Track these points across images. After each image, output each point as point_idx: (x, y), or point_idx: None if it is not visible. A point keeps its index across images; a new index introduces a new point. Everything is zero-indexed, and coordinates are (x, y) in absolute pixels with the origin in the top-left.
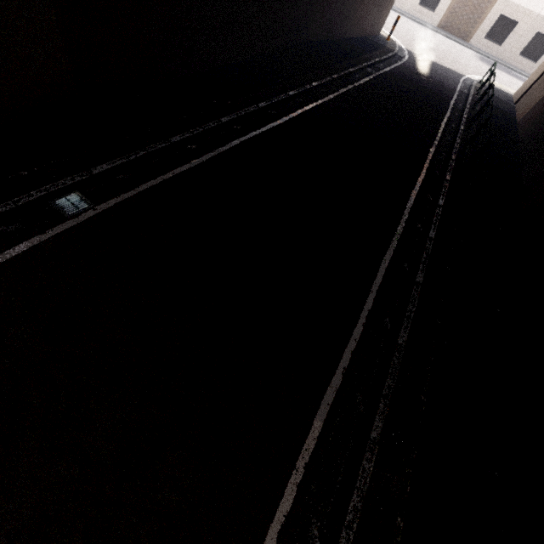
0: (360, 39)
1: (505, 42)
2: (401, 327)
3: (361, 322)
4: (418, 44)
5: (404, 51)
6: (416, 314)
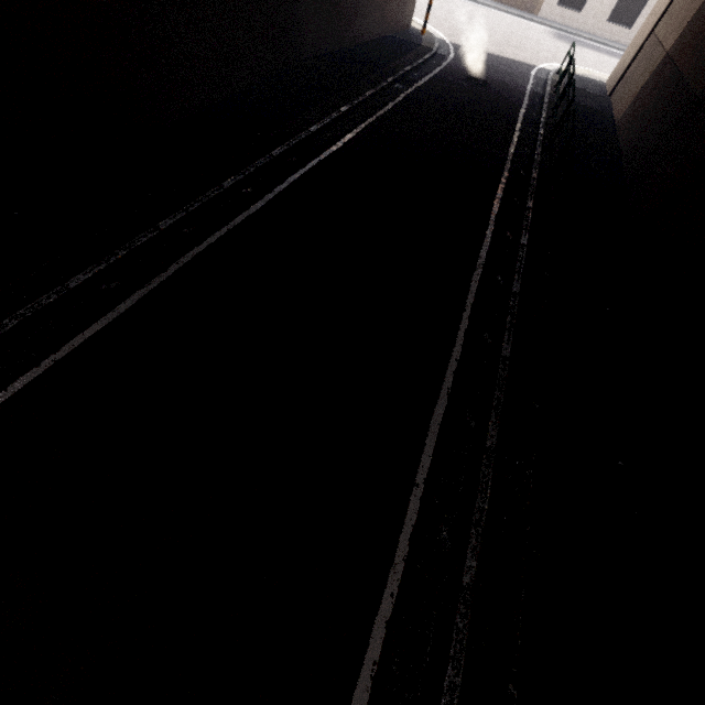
0: (383, 40)
1: (585, 6)
2: (467, 549)
3: (401, 554)
4: (467, 31)
5: (447, 46)
6: (490, 512)
